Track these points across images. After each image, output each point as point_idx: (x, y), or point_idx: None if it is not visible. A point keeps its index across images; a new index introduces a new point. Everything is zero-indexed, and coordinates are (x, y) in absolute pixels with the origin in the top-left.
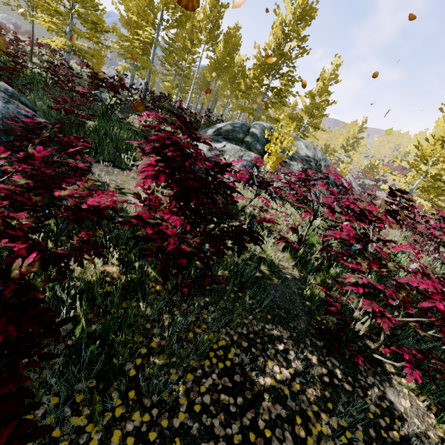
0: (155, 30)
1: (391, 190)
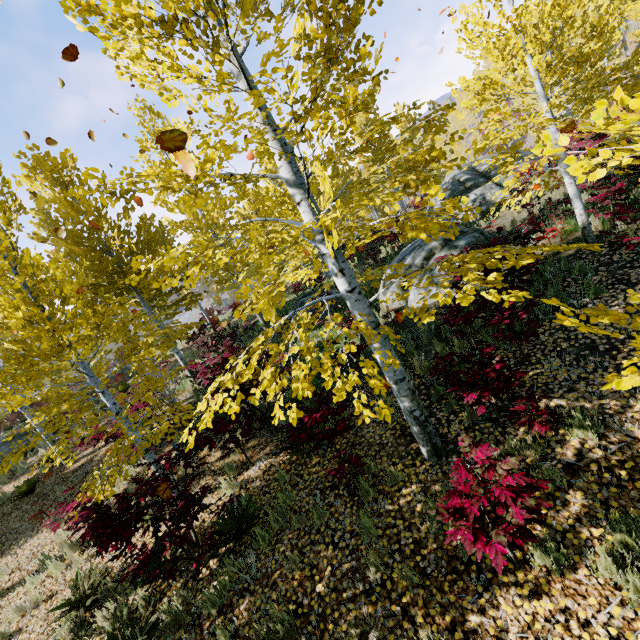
0: None
1: None
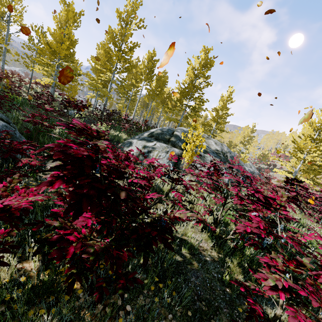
0: (112, 74)
1: (287, 179)
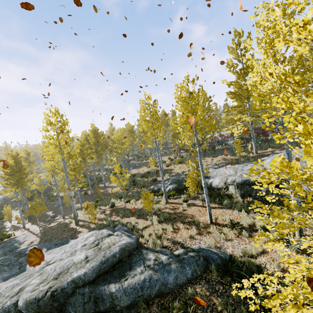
0: None
1: None
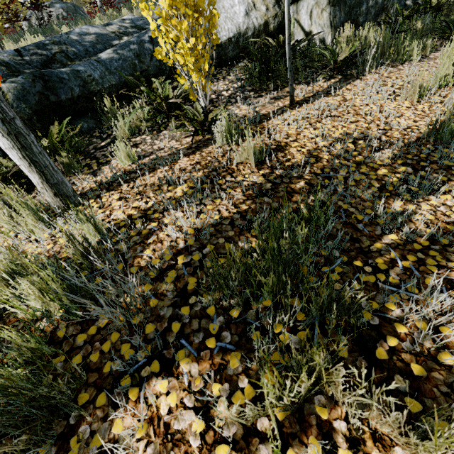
0: None
1: None
